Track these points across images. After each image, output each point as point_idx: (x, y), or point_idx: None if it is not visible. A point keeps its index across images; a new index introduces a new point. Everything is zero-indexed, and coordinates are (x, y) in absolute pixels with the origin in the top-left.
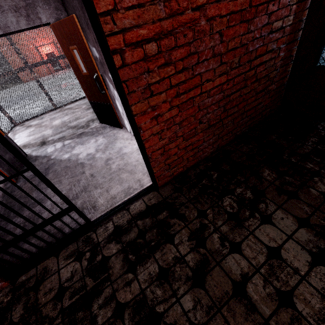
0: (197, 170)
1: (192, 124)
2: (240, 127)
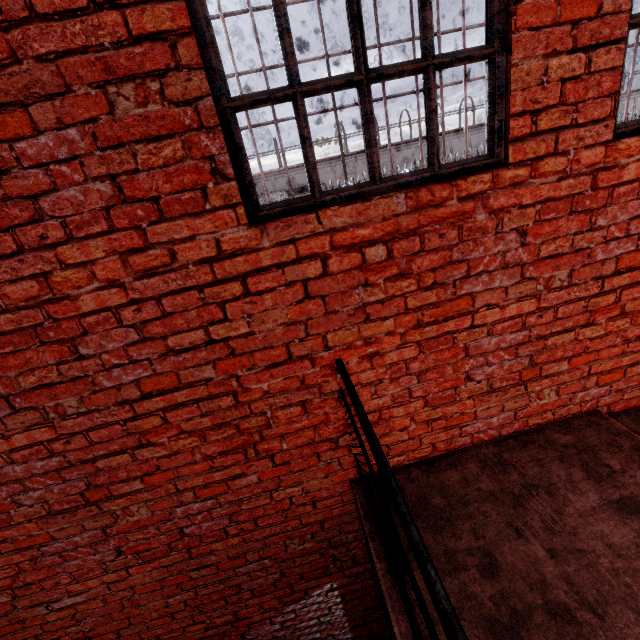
0: None
1: None
2: None
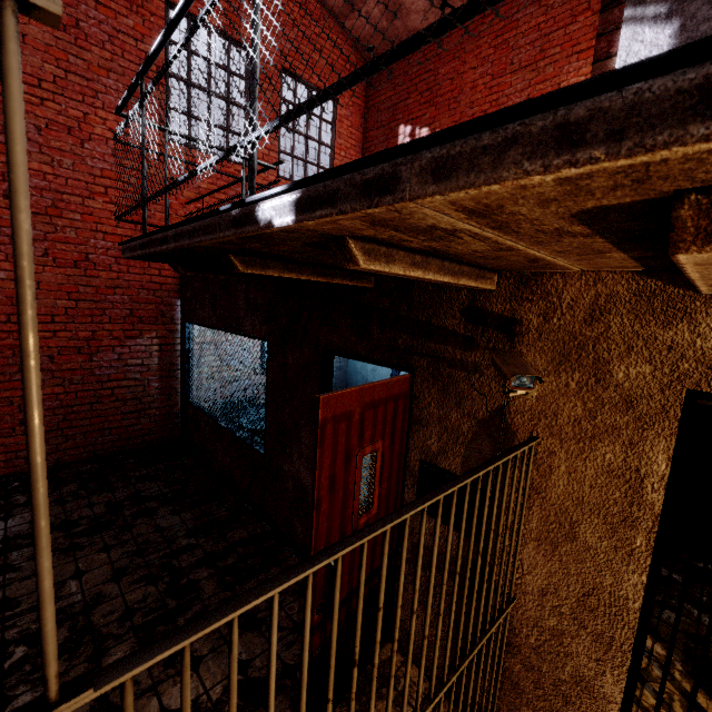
0: (3, 480)
1: (8, 423)
2: (103, 446)
